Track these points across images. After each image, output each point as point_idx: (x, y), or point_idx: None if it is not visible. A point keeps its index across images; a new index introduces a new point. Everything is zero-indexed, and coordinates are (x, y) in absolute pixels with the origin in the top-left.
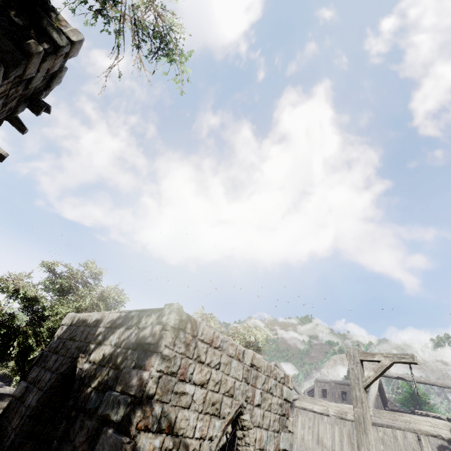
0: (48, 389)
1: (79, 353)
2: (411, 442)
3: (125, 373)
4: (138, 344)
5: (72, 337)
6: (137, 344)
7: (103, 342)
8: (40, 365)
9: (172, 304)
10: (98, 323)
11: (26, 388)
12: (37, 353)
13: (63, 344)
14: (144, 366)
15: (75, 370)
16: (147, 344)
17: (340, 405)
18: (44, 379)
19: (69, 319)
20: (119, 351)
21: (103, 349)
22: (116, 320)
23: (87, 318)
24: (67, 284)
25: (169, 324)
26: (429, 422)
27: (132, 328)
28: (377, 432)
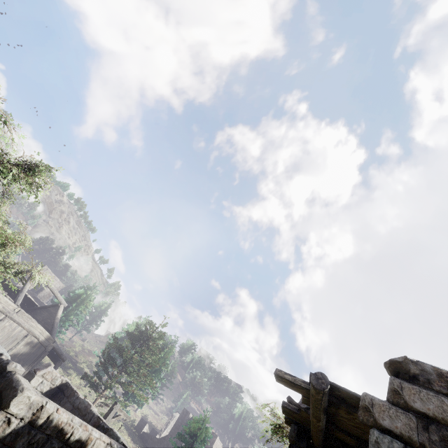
0: None
1: None
2: (21, 335)
3: None
4: None
5: None
6: None
7: None
8: None
9: None
10: (82, 447)
11: None
12: None
13: None
14: None
15: None
16: None
17: (2, 296)
18: None
19: (28, 408)
20: None
21: None
22: None
23: (67, 430)
24: None
25: None
26: (42, 331)
27: None
28: (7, 322)
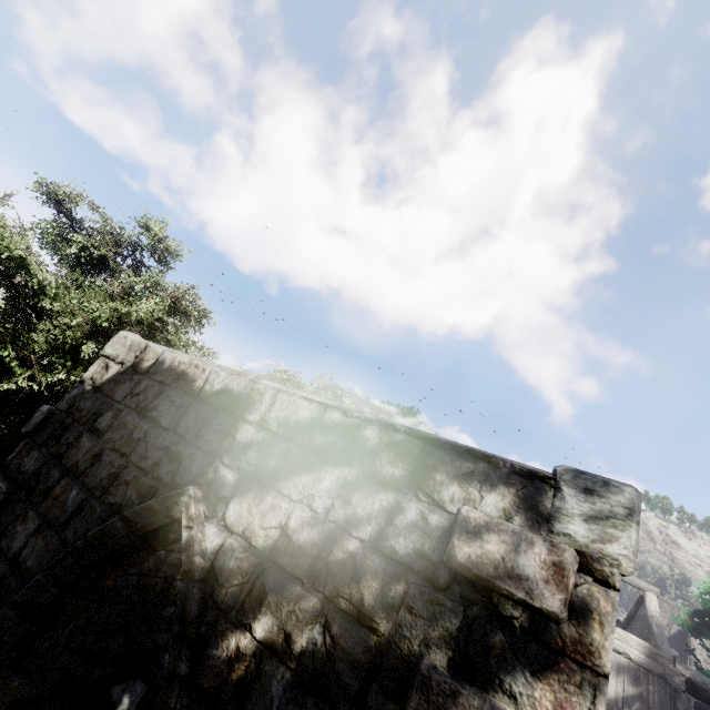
0: (81, 548)
1: (180, 475)
2: None
3: (439, 690)
4: (457, 573)
5: (143, 407)
6: (453, 574)
7: (275, 484)
8: (44, 444)
9: (612, 483)
10: (236, 406)
11: (4, 496)
12: (22, 381)
13: (116, 416)
14: (529, 700)
15: (167, 523)
16: (519, 603)
17: None
18: (59, 497)
19: (126, 349)
20: (360, 557)
21: (280, 509)
22: (314, 426)
23: (192, 373)
24: (99, 250)
25: (626, 568)
26: (618, 634)
27: (404, 492)
28: None
